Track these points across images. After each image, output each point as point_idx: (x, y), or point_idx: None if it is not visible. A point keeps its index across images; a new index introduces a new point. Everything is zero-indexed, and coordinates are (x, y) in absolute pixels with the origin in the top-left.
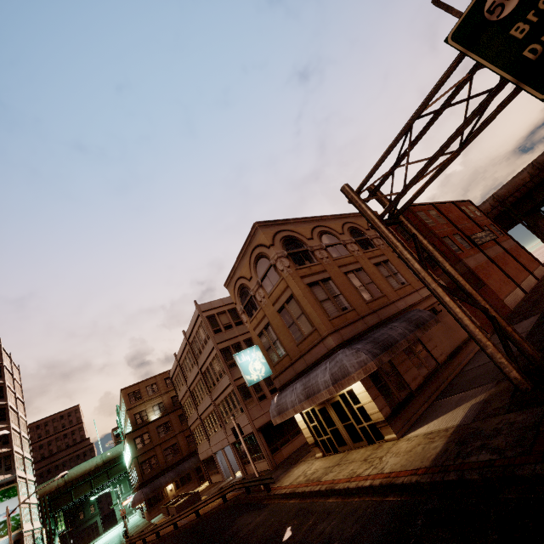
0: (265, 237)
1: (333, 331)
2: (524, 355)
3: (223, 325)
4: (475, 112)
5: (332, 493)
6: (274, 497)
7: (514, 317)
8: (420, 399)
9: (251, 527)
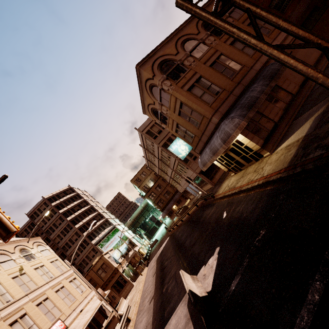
0: (147, 73)
1: (214, 113)
2: None
3: (156, 133)
4: None
5: (241, 192)
6: (217, 199)
7: None
8: (282, 125)
9: (210, 215)
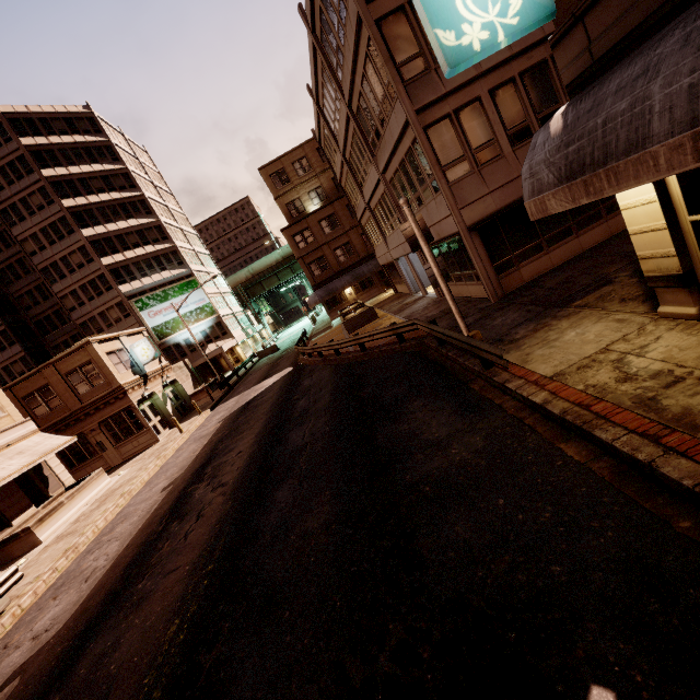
0: None
1: None
2: None
3: None
4: None
5: None
6: (500, 388)
7: None
8: None
9: (433, 468)
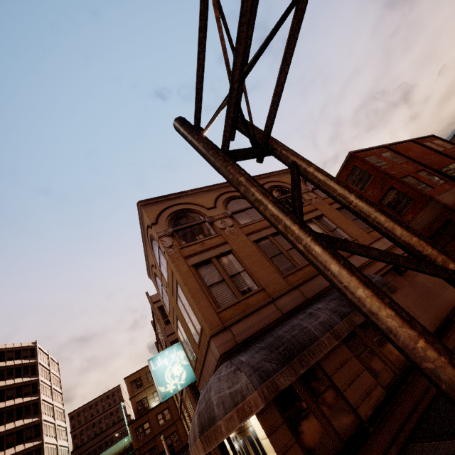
0: (147, 216)
1: (219, 331)
2: None
3: None
4: None
5: None
6: None
7: None
8: (380, 439)
9: None
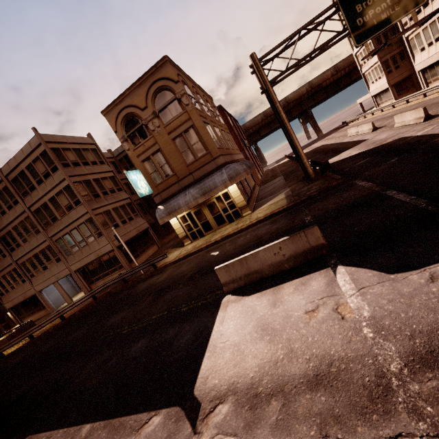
0: (174, 72)
1: (221, 155)
2: (304, 171)
3: (70, 161)
4: (330, 40)
5: (227, 238)
6: (164, 268)
7: (266, 181)
8: (251, 202)
9: (166, 275)
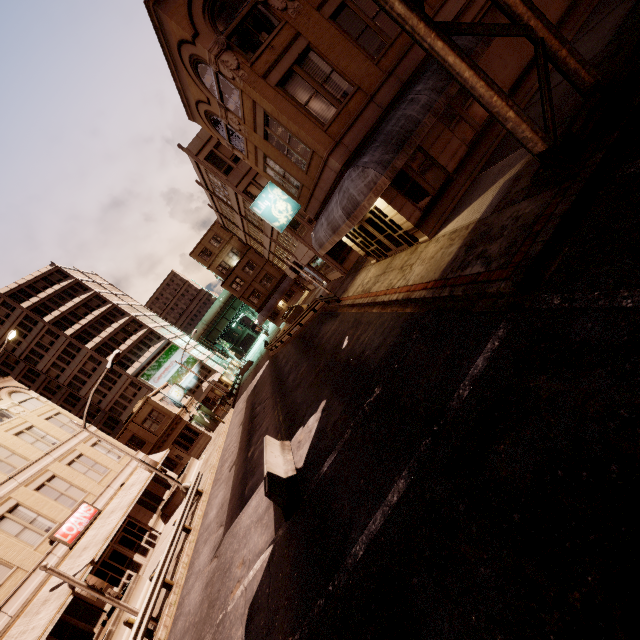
0: (177, 25)
1: (334, 148)
2: (578, 92)
3: (230, 160)
4: None
5: (376, 304)
6: (344, 307)
7: None
8: (460, 180)
9: (328, 336)
